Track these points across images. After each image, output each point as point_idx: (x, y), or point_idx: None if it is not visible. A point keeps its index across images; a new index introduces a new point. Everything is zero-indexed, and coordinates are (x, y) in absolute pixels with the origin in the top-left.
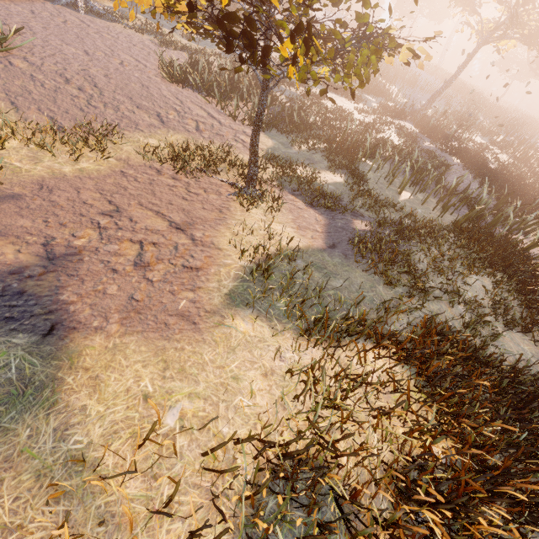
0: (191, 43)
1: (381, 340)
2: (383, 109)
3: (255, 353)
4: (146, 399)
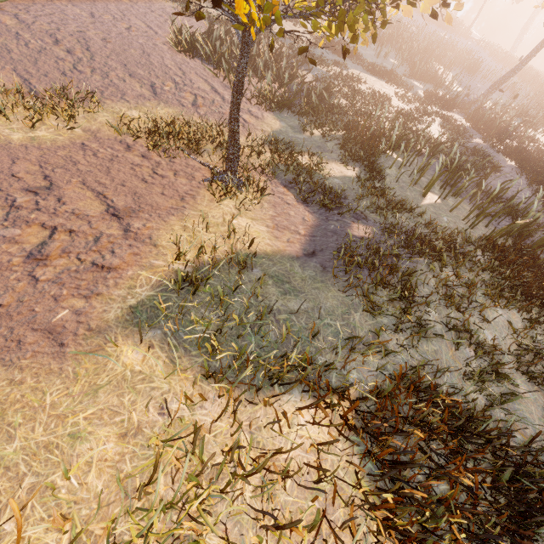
0: (220, 13)
1: (323, 396)
2: (430, 98)
3: (127, 398)
4: None
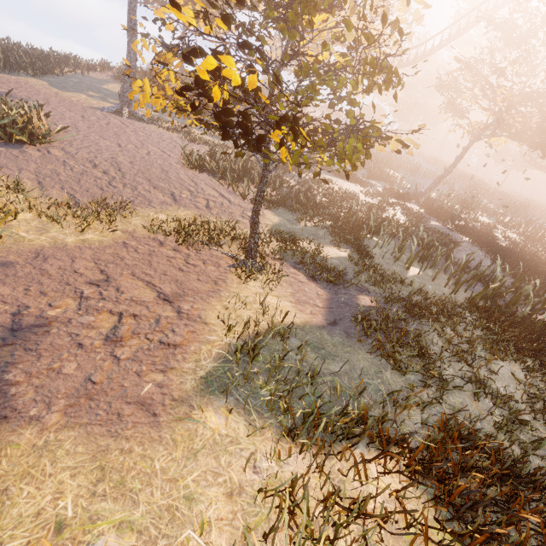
0: (214, 139)
1: (387, 446)
2: (388, 192)
3: (222, 459)
4: (58, 529)
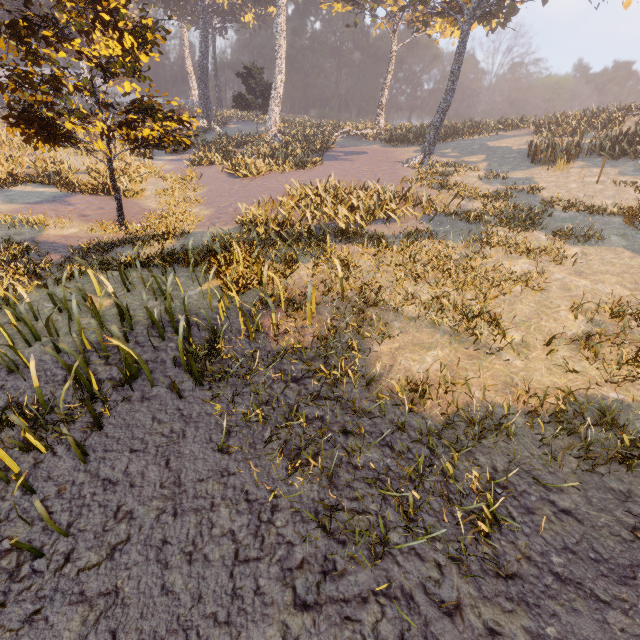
0: (477, 181)
1: None
2: None
3: None
4: None
